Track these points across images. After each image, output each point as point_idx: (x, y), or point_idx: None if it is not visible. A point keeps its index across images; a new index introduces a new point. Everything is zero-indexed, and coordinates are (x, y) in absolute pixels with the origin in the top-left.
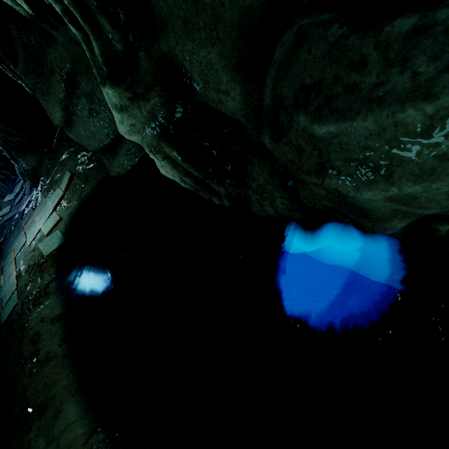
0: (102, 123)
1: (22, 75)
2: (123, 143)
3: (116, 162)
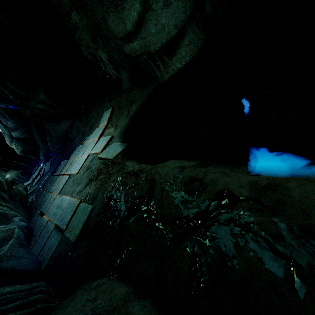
0: (172, 14)
1: (96, 6)
2: (185, 35)
3: (177, 56)
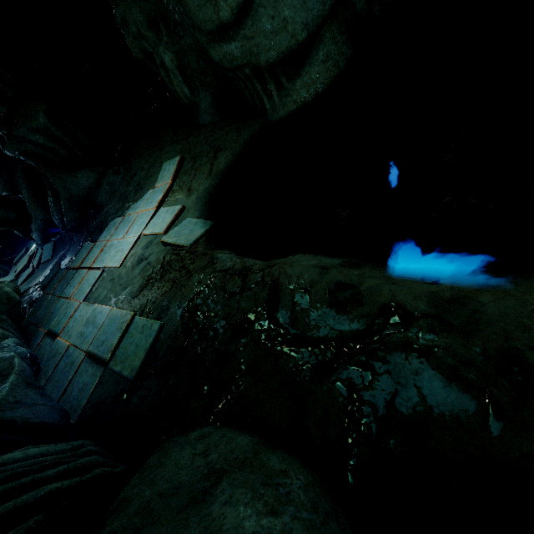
0: (302, 3)
1: None
2: (320, 44)
3: (303, 79)
